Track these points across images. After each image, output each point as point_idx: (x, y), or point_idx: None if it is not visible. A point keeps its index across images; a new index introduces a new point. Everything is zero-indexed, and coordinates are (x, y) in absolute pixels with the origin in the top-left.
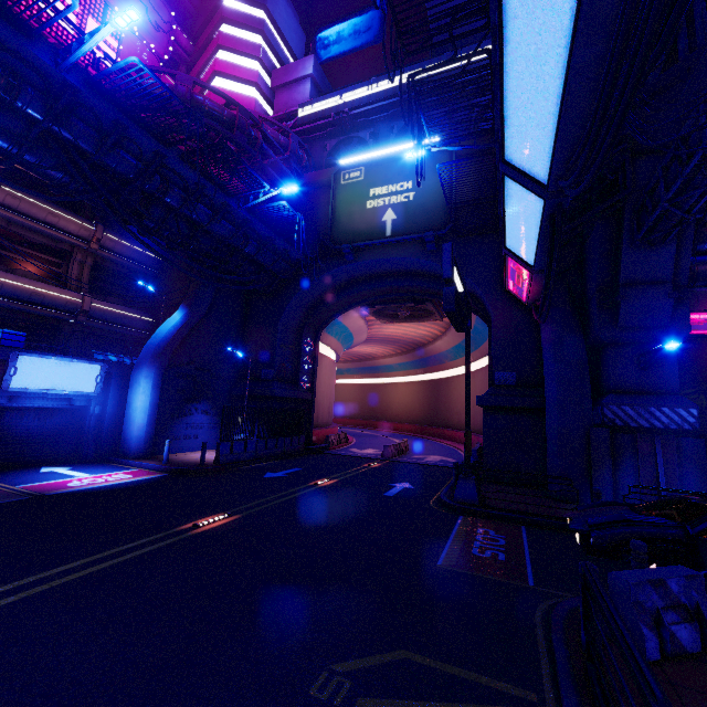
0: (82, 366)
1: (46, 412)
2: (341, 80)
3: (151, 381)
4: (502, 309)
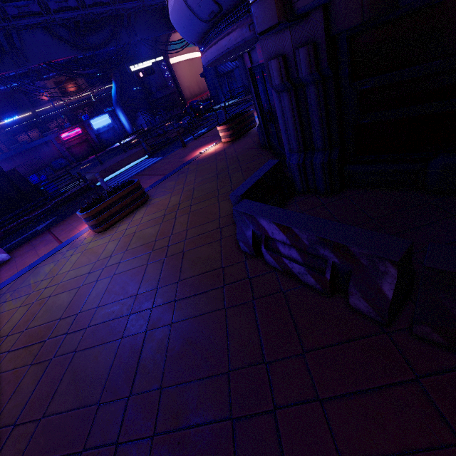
0: (103, 116)
1: (107, 132)
2: None
3: (121, 112)
4: None
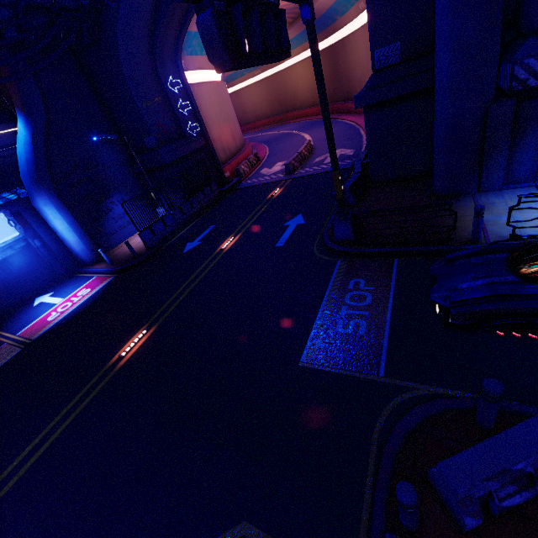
0: None
1: (3, 263)
2: None
3: (52, 206)
4: None
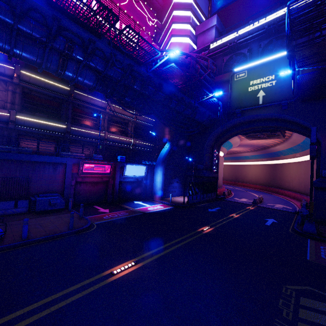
0: (141, 167)
1: (131, 182)
2: (227, 19)
3: (162, 172)
4: None
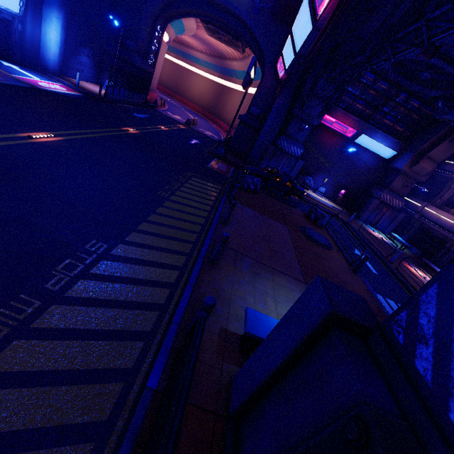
0: None
1: None
2: None
3: (61, 23)
4: (270, 75)
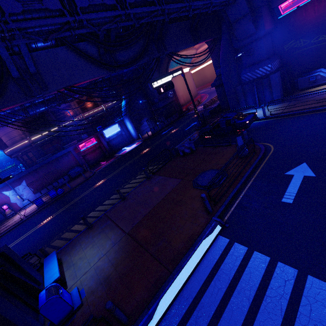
0: (114, 126)
1: (116, 138)
2: None
3: (128, 122)
4: (210, 42)
